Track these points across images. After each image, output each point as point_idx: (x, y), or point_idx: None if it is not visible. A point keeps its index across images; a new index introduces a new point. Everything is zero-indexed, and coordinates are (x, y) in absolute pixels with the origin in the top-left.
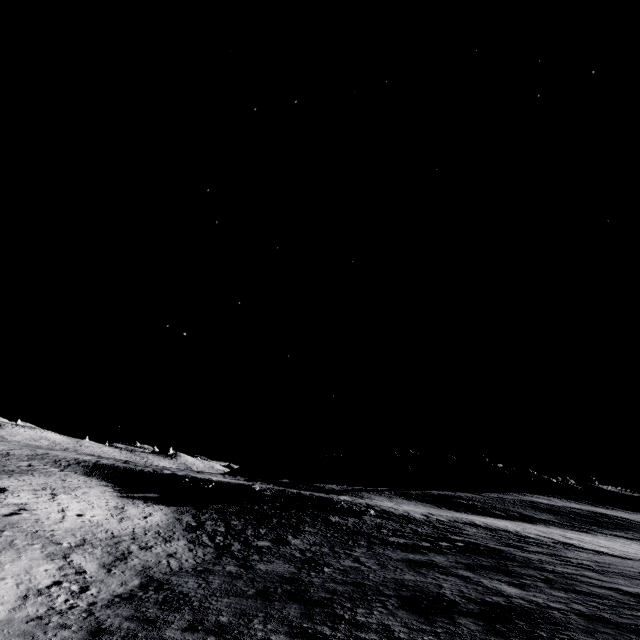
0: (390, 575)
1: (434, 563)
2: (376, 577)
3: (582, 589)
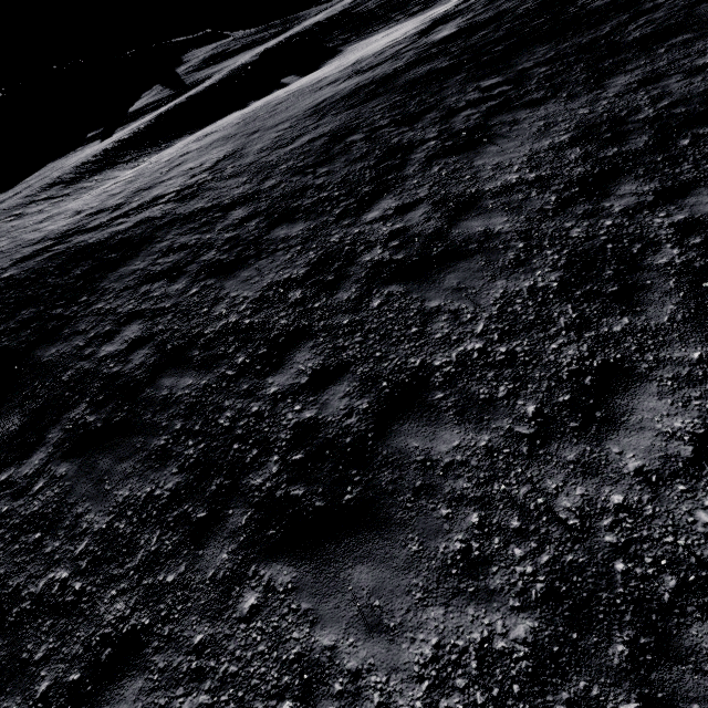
0: None
1: None
2: None
3: None
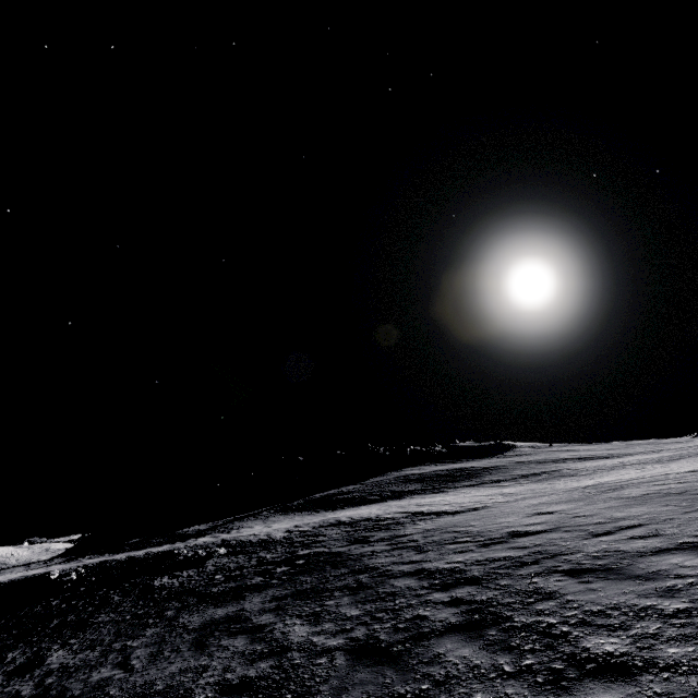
0: (146, 676)
1: (239, 615)
2: (115, 694)
3: (385, 589)
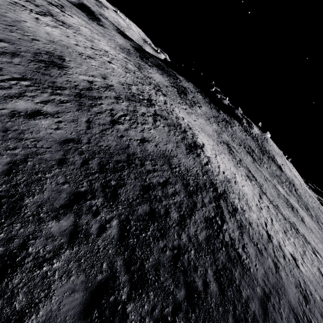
0: None
1: None
2: None
3: None
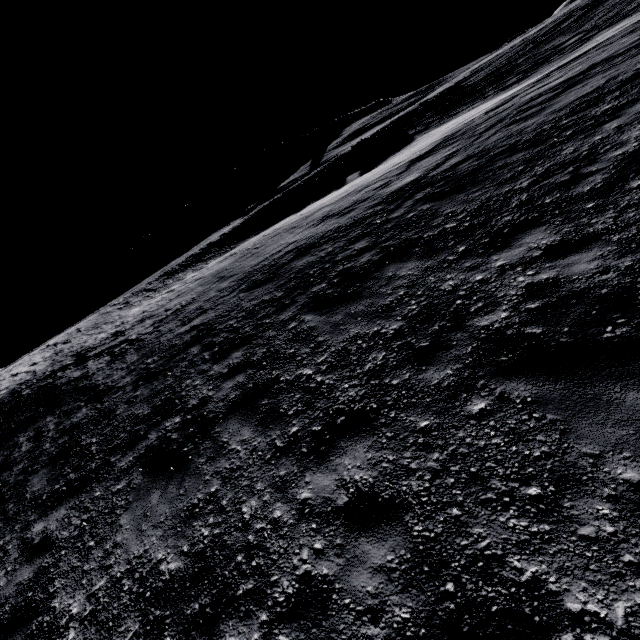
0: None
1: None
2: None
3: None
